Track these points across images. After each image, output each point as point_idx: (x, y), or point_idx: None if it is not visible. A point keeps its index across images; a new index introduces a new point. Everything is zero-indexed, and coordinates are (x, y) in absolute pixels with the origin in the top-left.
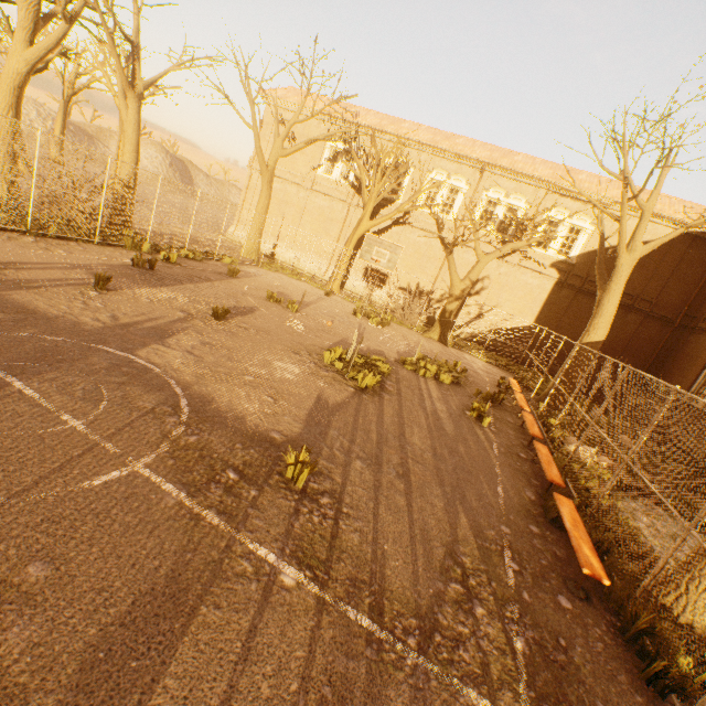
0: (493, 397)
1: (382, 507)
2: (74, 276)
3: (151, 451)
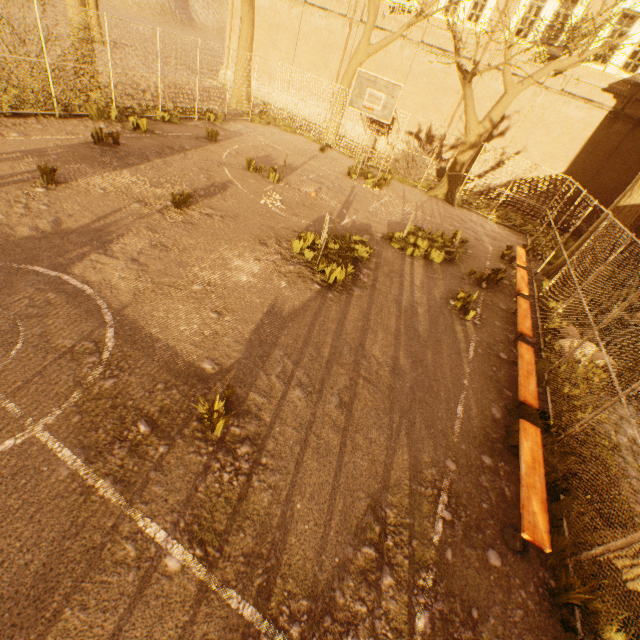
0: (488, 279)
1: (309, 452)
2: (22, 169)
3: (57, 407)
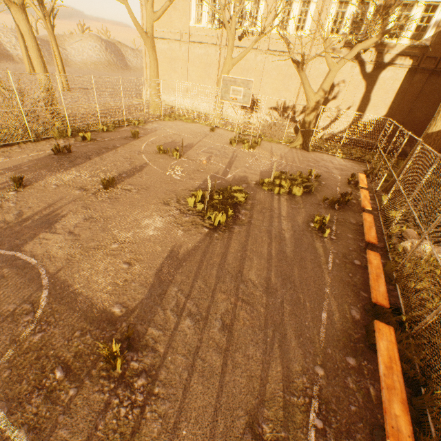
0: (338, 202)
1: (195, 376)
2: (3, 180)
3: None
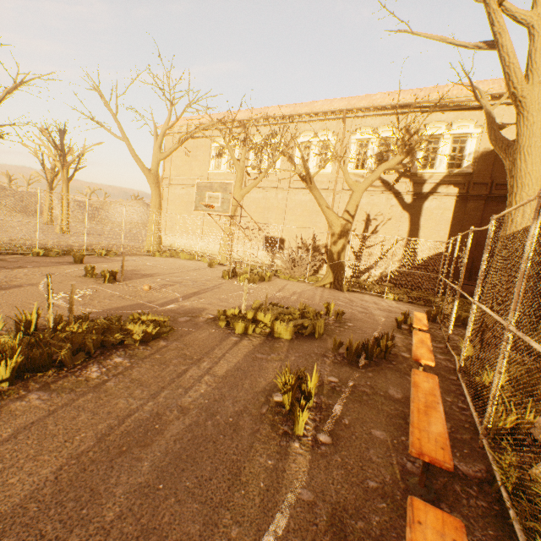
0: (362, 349)
1: None
2: None
3: None
